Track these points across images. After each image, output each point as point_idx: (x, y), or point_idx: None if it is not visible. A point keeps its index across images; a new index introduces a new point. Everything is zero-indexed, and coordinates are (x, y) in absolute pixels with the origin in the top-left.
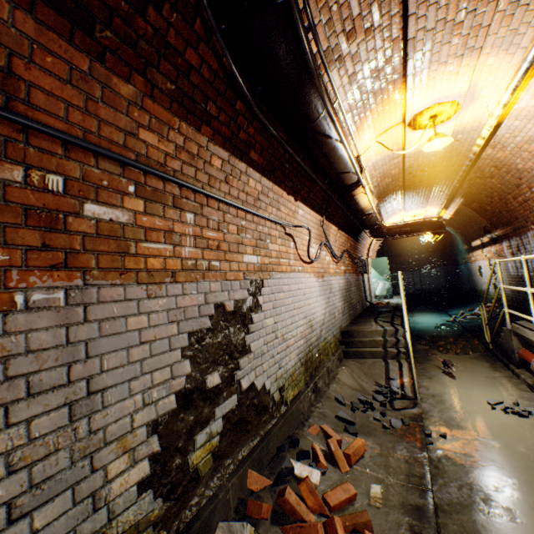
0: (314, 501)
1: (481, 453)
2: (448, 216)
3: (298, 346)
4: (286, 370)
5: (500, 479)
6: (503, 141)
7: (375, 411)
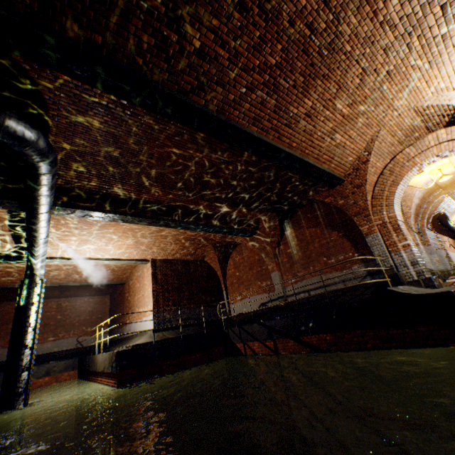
0: None
1: None
2: None
3: None
4: None
5: None
6: None
7: None
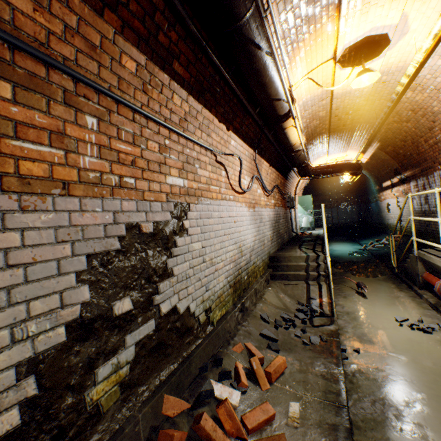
0: (231, 424)
1: (391, 368)
2: (365, 160)
3: (227, 270)
4: (214, 293)
5: (410, 394)
6: (424, 83)
7: (296, 328)
